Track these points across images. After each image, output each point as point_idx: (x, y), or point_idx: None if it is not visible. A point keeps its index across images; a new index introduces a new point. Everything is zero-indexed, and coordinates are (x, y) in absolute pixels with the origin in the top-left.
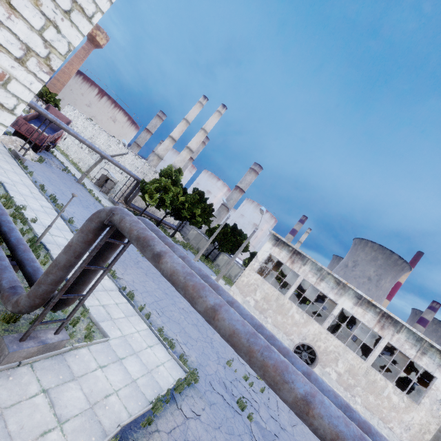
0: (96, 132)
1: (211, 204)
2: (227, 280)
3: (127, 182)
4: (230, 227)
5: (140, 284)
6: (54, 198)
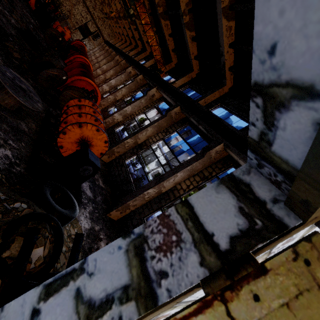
0: (161, 143)
1: None
2: None
3: None
4: None
5: None
6: None
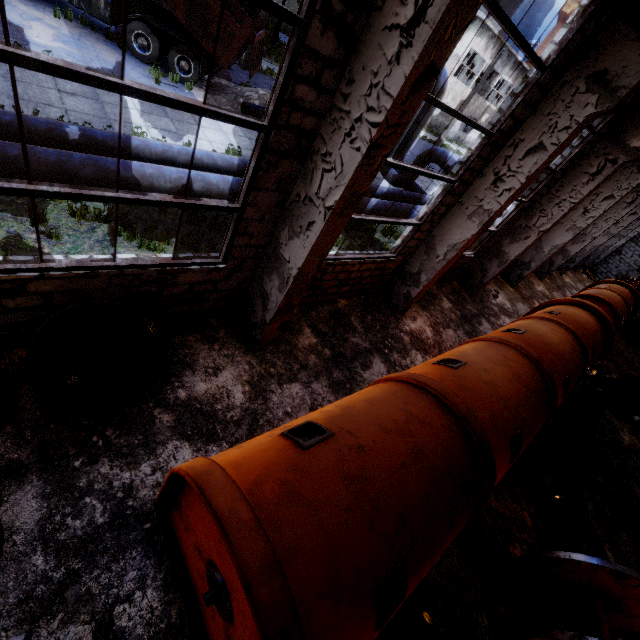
0: None
1: None
2: None
3: None
4: None
5: None
6: None
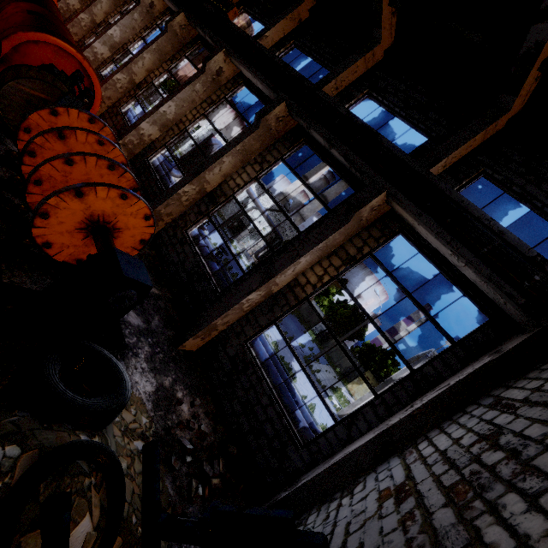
0: None
1: (345, 280)
2: (338, 371)
3: (265, 235)
4: (350, 306)
5: (305, 388)
6: (227, 263)
